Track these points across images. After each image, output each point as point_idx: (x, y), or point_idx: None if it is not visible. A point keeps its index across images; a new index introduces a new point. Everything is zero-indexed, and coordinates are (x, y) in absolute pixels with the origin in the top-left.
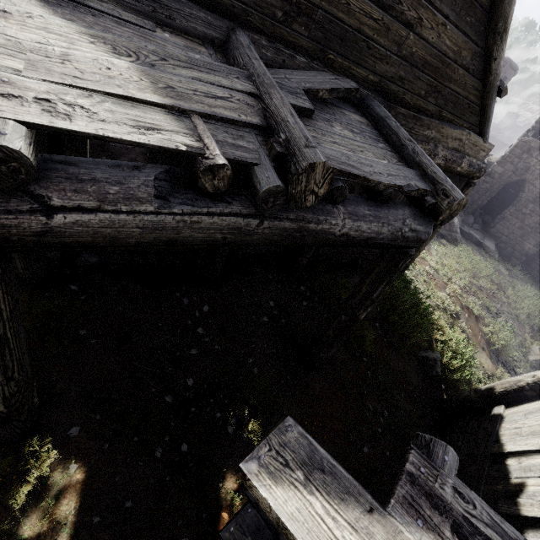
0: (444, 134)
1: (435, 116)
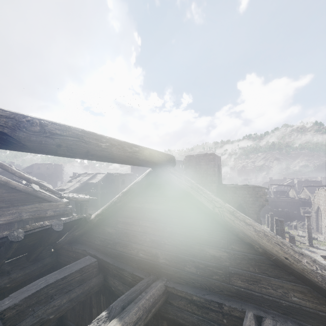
0: (22, 209)
1: (12, 206)
